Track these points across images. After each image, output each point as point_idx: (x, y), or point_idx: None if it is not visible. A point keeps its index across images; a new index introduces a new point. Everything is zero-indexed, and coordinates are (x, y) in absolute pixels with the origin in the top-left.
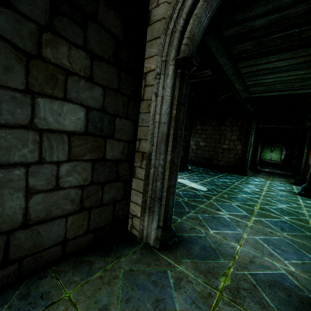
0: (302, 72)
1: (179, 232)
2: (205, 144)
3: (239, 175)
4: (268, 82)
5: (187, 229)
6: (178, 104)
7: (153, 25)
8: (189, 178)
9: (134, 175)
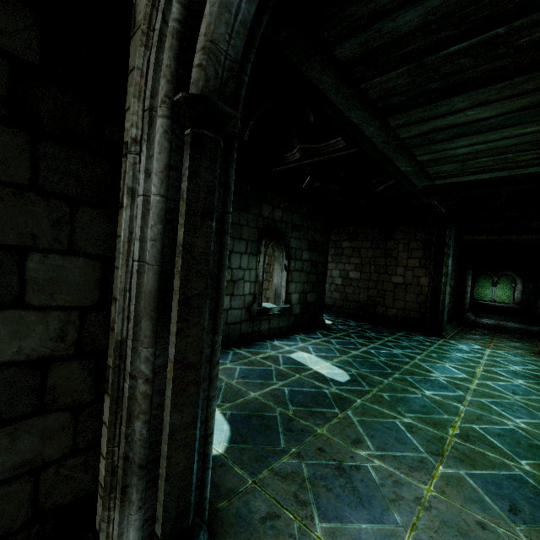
0: (532, 129)
1: (228, 533)
2: (359, 275)
3: (428, 336)
4: (463, 154)
5: (256, 520)
6: (188, 213)
7: (138, 34)
8: (320, 349)
9: (107, 387)
